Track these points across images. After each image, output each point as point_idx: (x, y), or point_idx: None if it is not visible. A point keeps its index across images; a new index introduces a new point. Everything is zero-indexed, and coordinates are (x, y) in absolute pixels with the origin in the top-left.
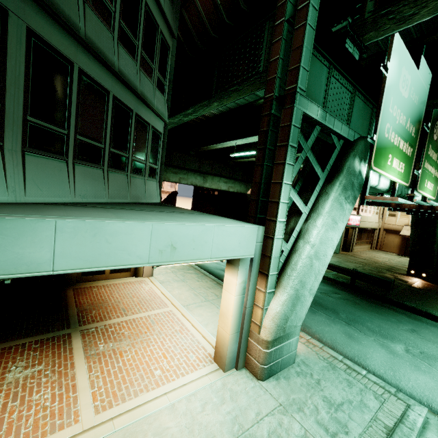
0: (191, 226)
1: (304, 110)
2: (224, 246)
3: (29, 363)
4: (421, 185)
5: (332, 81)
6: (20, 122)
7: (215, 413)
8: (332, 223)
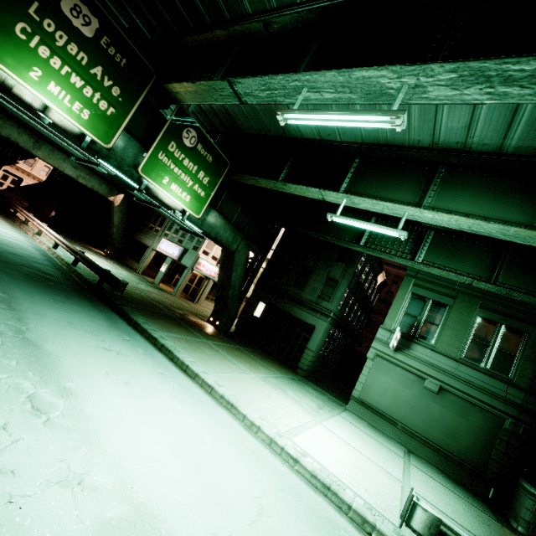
0: None
1: None
2: None
3: None
4: (153, 175)
5: None
6: None
7: None
8: None
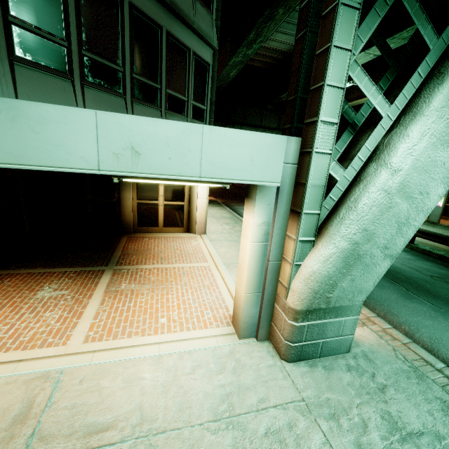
0: (161, 122)
1: None
2: (222, 160)
3: (59, 287)
4: None
5: None
6: (0, 23)
7: (205, 381)
8: (447, 133)
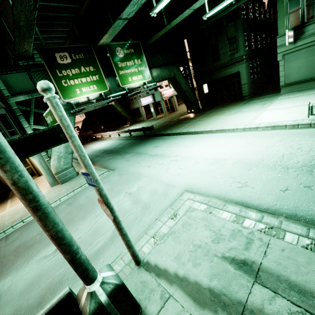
0: None
1: (15, 101)
2: None
3: None
4: (125, 82)
5: (33, 74)
6: None
7: None
8: None
